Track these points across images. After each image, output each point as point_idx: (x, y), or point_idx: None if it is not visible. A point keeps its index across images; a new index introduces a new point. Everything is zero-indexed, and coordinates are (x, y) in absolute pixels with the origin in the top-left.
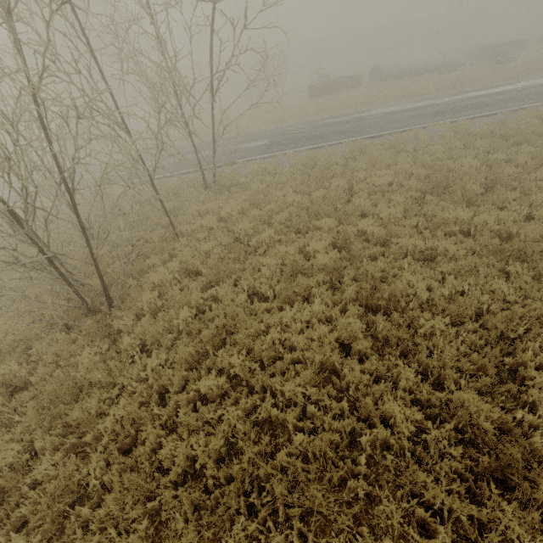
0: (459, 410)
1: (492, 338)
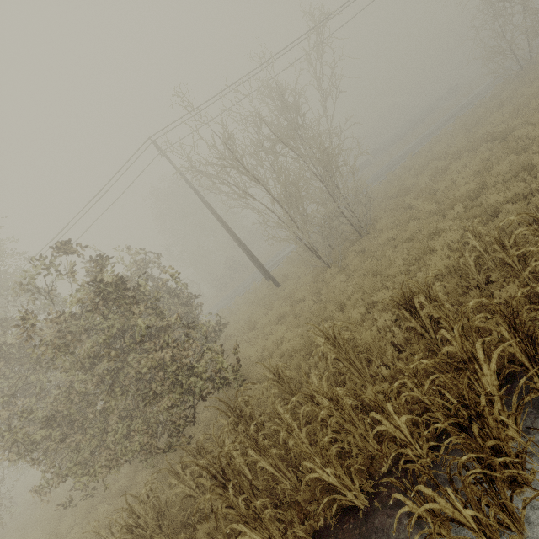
0: None
1: None
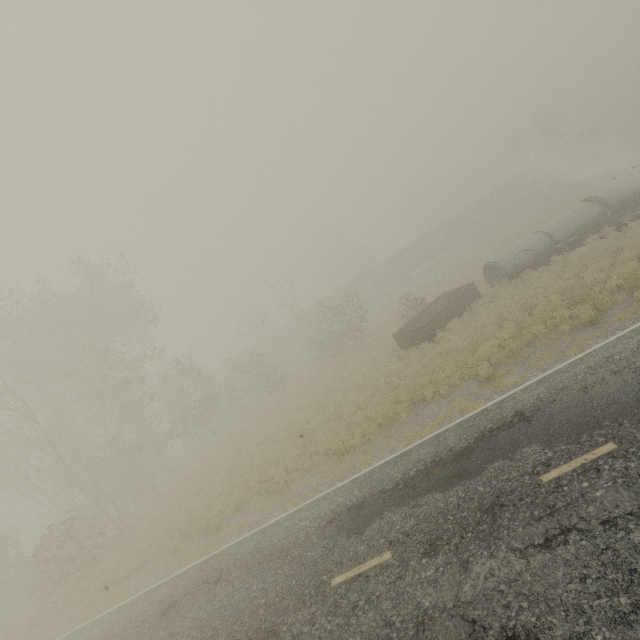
0: None
1: None
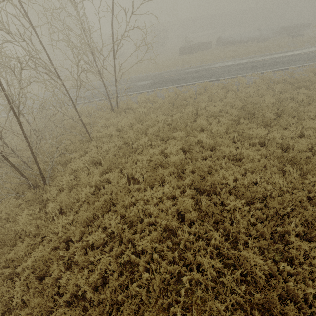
0: (245, 261)
1: (271, 213)
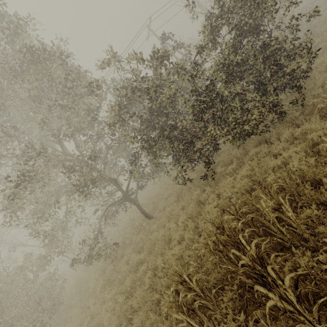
0: None
1: None
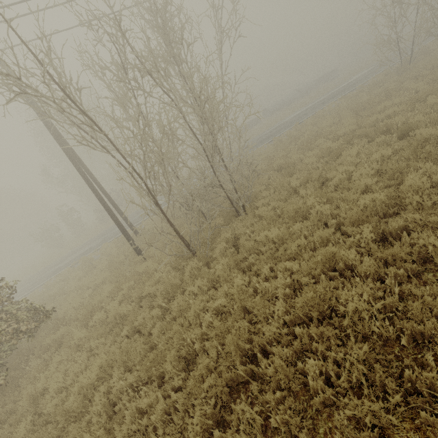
0: None
1: None
